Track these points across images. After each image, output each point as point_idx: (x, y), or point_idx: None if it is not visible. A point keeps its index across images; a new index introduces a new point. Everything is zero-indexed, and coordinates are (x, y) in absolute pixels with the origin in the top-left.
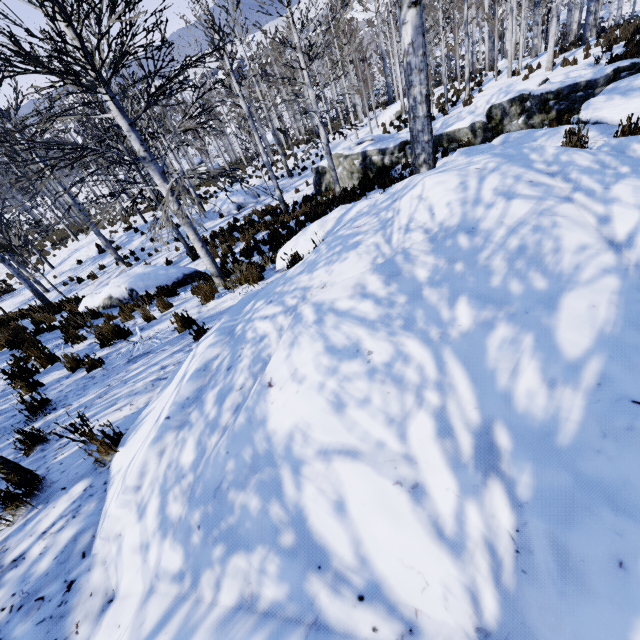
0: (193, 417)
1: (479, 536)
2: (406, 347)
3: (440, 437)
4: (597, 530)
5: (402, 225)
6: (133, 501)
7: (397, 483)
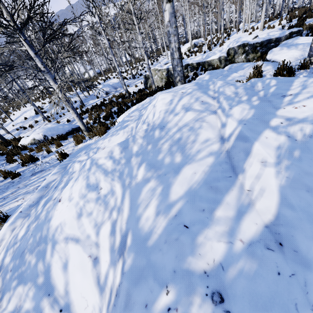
0: (32, 212)
1: (110, 285)
2: (115, 187)
3: (110, 235)
4: (145, 288)
5: (143, 119)
6: None
7: (89, 256)
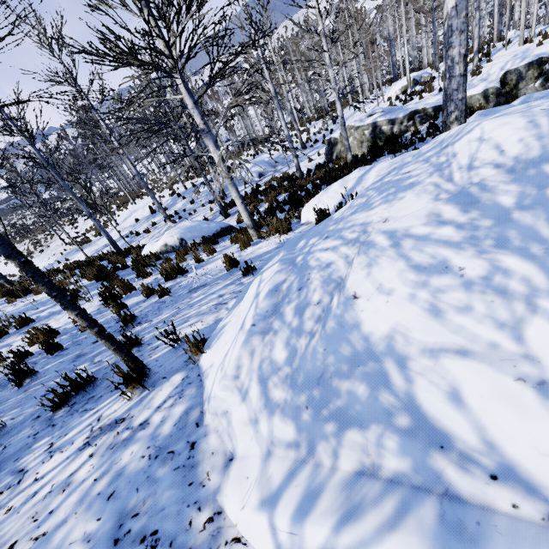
0: (275, 325)
1: None
2: (503, 263)
3: None
4: None
5: (463, 165)
6: (234, 387)
7: (519, 379)
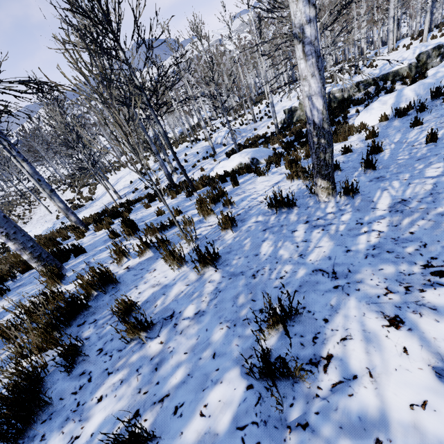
0: None
1: None
2: None
3: None
4: None
5: None
6: None
7: None
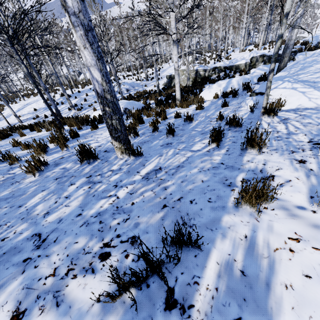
0: None
1: None
2: None
3: None
4: None
5: None
6: None
7: None
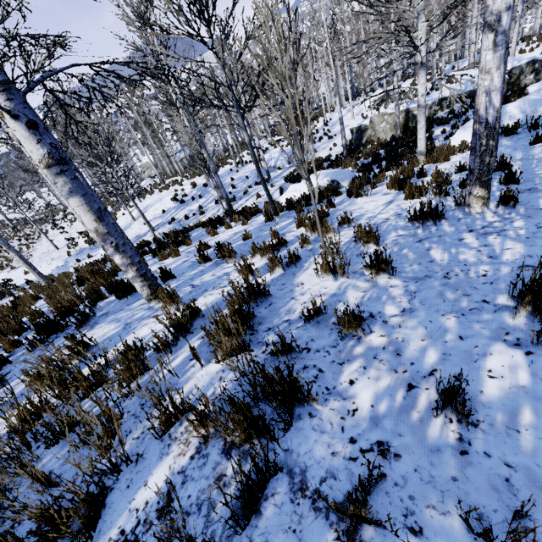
0: None
1: None
2: None
3: None
4: None
5: None
6: None
7: None
